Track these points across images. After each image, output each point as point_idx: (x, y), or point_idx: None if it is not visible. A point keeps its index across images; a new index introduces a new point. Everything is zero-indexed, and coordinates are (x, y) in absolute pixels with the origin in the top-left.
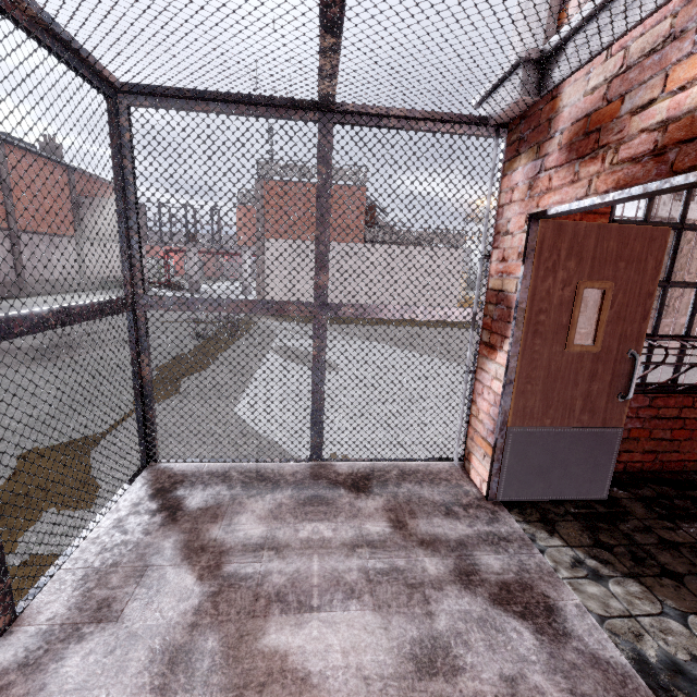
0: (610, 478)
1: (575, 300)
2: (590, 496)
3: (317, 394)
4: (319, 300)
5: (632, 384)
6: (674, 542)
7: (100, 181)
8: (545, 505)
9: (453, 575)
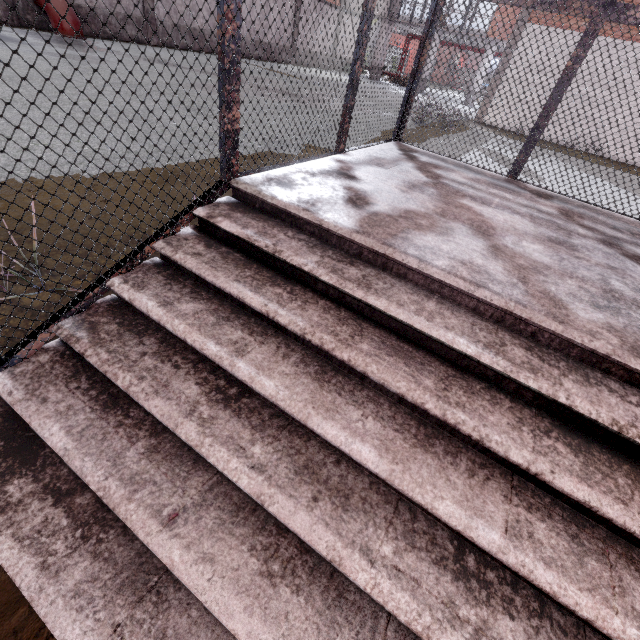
0: None
1: None
2: None
3: (547, 111)
4: None
5: None
6: None
7: None
8: None
9: (598, 239)
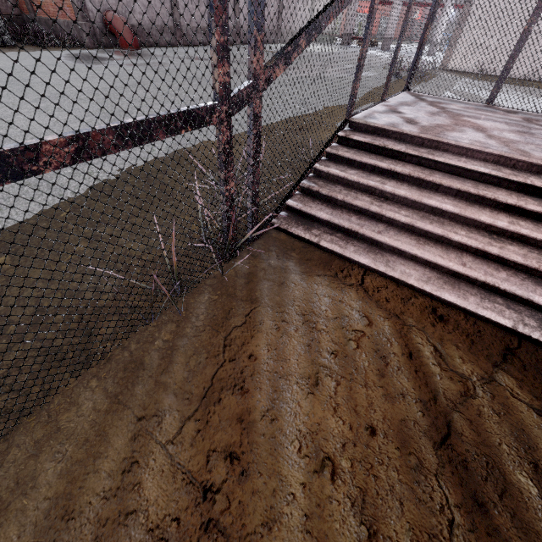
0: None
1: None
2: None
3: (512, 58)
4: None
5: None
6: None
7: None
8: None
9: None
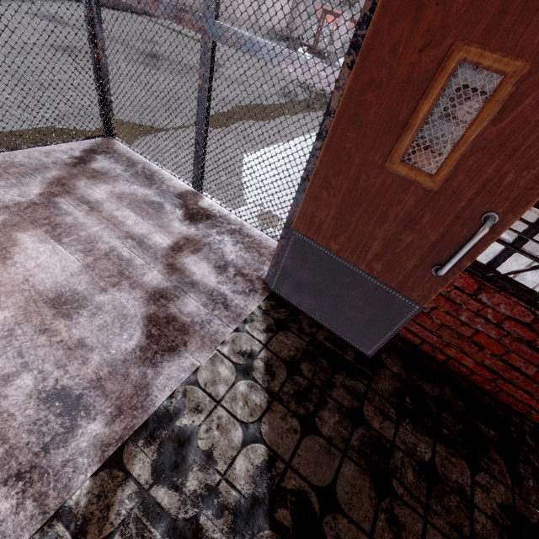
0: (382, 344)
1: (434, 80)
2: (354, 343)
3: (199, 129)
4: (207, 14)
5: (451, 259)
6: (365, 421)
7: None
8: (303, 318)
9: (153, 290)
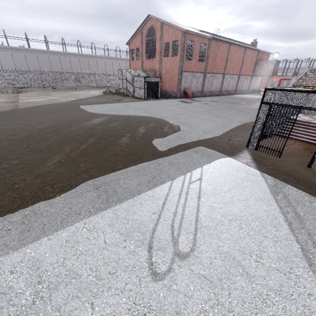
0: None
1: None
2: None
3: None
4: None
5: None
6: None
7: (265, 53)
8: None
9: None
